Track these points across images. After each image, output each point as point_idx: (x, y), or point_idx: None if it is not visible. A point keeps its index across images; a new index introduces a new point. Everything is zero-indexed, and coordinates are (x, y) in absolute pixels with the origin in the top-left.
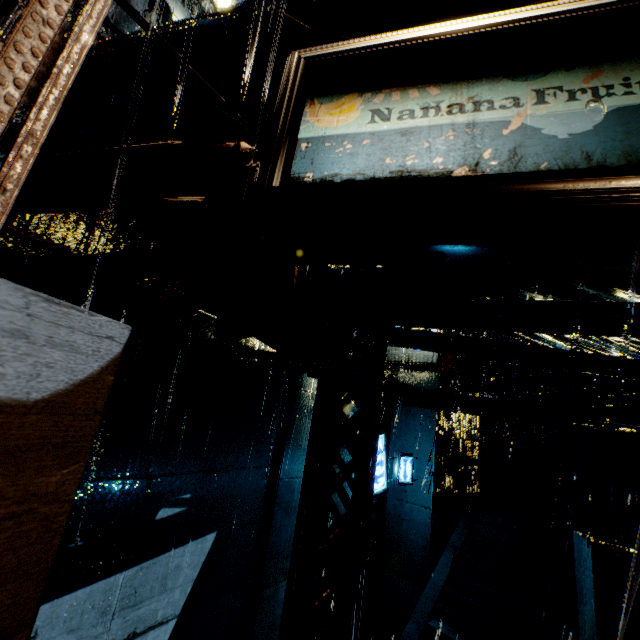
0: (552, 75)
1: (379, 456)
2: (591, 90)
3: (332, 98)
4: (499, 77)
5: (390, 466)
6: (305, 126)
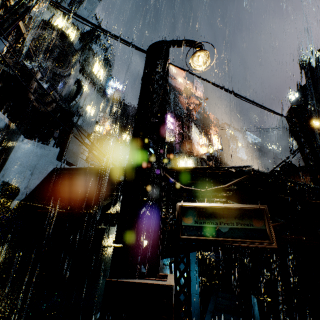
0: (221, 219)
1: None
2: (226, 223)
3: (187, 216)
4: (214, 217)
5: None
6: (183, 222)
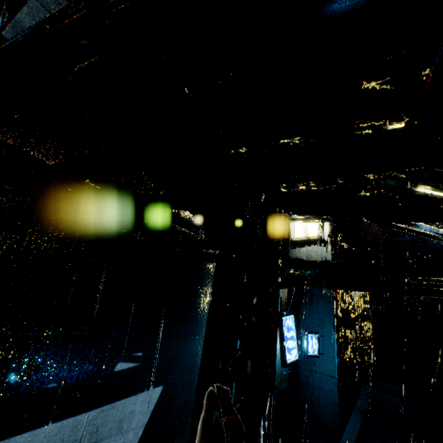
0: None
1: (290, 332)
2: None
3: None
4: None
5: (300, 343)
6: None
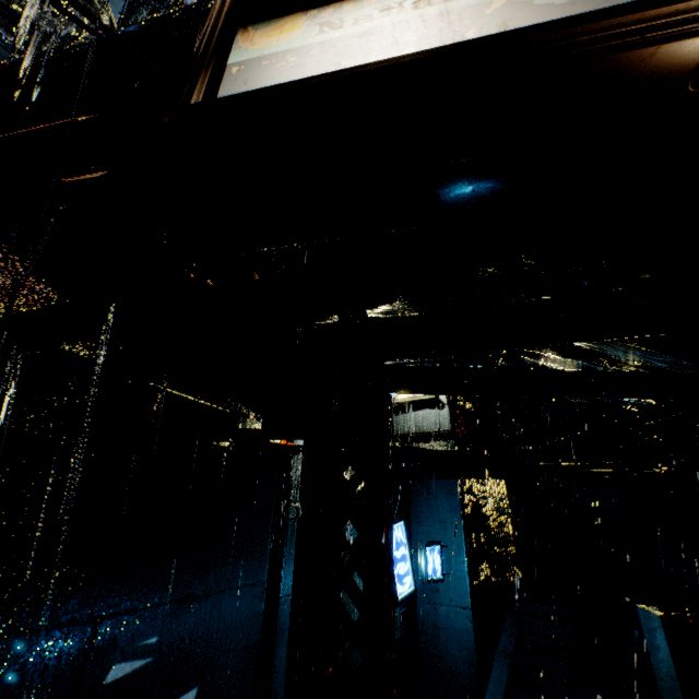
0: None
1: (401, 549)
2: None
3: (270, 23)
4: None
5: (415, 561)
6: (236, 52)
